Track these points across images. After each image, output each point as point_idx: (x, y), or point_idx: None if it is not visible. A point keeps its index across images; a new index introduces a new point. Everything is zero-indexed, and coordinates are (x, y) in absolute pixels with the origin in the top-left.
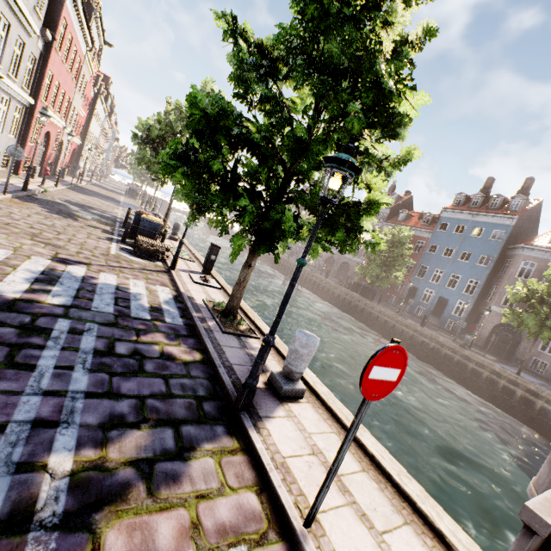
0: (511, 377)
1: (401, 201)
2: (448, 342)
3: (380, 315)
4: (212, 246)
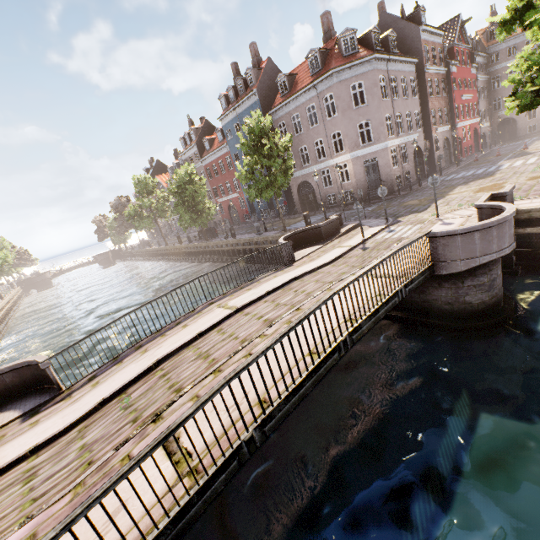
0: (278, 238)
1: (200, 132)
2: (245, 239)
3: (213, 249)
4: None
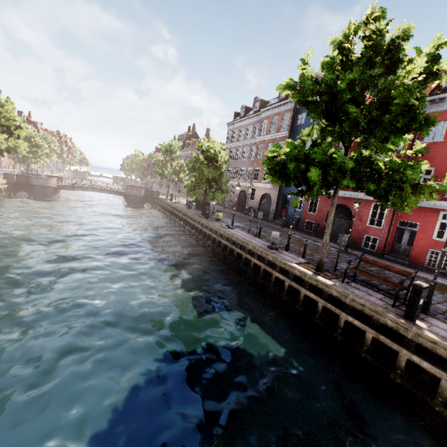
0: None
1: None
2: None
3: None
4: (36, 170)
